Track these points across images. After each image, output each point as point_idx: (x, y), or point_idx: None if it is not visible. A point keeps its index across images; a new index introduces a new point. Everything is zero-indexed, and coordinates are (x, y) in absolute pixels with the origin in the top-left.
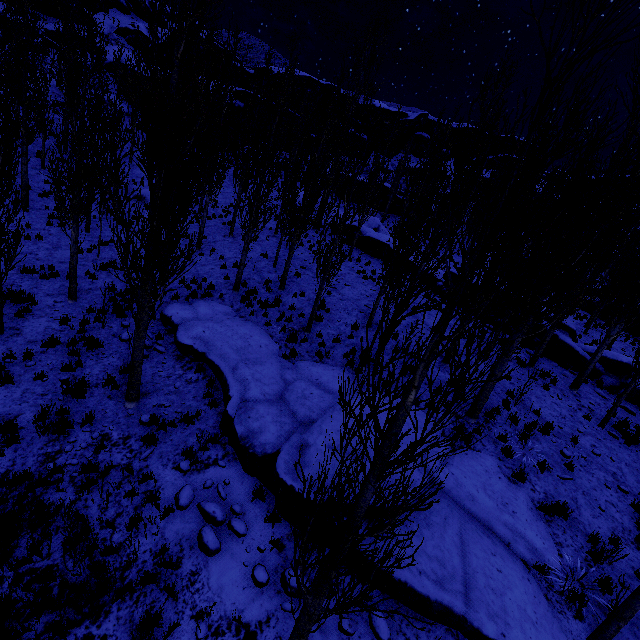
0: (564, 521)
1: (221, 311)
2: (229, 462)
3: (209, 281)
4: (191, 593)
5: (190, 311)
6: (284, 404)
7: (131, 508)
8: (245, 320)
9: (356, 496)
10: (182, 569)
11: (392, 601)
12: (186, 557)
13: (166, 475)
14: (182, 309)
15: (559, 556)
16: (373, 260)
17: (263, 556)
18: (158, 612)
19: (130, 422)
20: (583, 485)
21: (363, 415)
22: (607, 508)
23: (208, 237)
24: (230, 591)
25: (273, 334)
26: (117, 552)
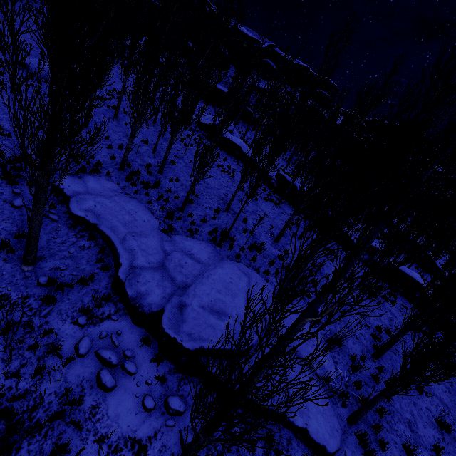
0: (339, 348)
1: (109, 187)
2: (120, 316)
3: (97, 158)
4: (93, 423)
5: (81, 185)
6: (165, 271)
7: (34, 359)
8: (130, 197)
9: (250, 375)
10: (84, 405)
11: (241, 410)
12: (87, 395)
13: (65, 329)
14: (73, 182)
15: (335, 370)
16: (228, 157)
17: (150, 388)
18: (65, 441)
19: (28, 283)
20: (349, 324)
21: (224, 281)
22: (360, 337)
23: (94, 117)
24: (125, 417)
25: (154, 211)
26: (24, 398)
